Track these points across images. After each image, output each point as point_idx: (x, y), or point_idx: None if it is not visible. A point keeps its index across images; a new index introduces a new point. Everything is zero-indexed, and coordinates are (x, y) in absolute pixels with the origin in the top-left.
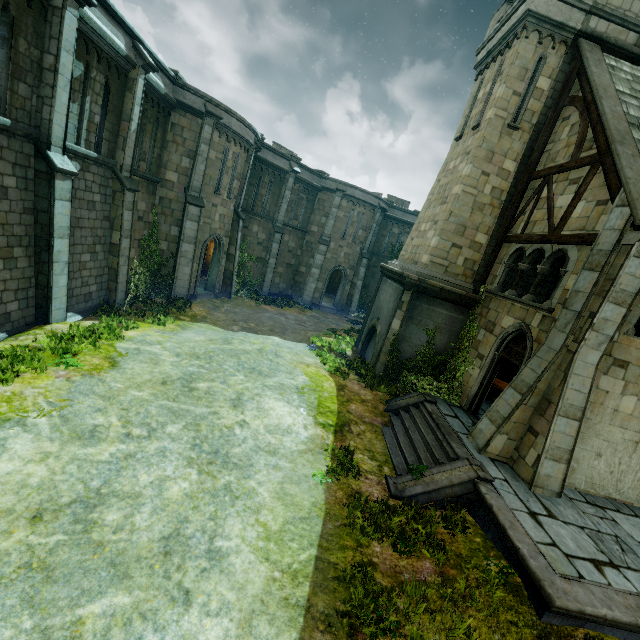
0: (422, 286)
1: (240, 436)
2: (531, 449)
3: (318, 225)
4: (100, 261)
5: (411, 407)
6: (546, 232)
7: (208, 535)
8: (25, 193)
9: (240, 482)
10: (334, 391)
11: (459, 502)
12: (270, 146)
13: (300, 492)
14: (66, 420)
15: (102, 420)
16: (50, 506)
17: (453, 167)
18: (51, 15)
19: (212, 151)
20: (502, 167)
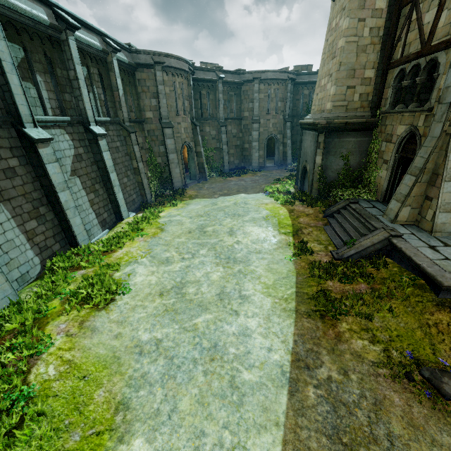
0: (331, 126)
1: (238, 248)
2: (429, 210)
3: (248, 110)
4: (132, 180)
5: (341, 210)
6: (419, 48)
7: (237, 291)
8: (88, 154)
9: (245, 268)
10: (287, 214)
11: (380, 253)
12: (199, 67)
13: (279, 267)
14: (153, 257)
15: (169, 254)
16: (164, 290)
17: (335, 25)
18: (63, 46)
19: (166, 88)
20: (375, 8)
